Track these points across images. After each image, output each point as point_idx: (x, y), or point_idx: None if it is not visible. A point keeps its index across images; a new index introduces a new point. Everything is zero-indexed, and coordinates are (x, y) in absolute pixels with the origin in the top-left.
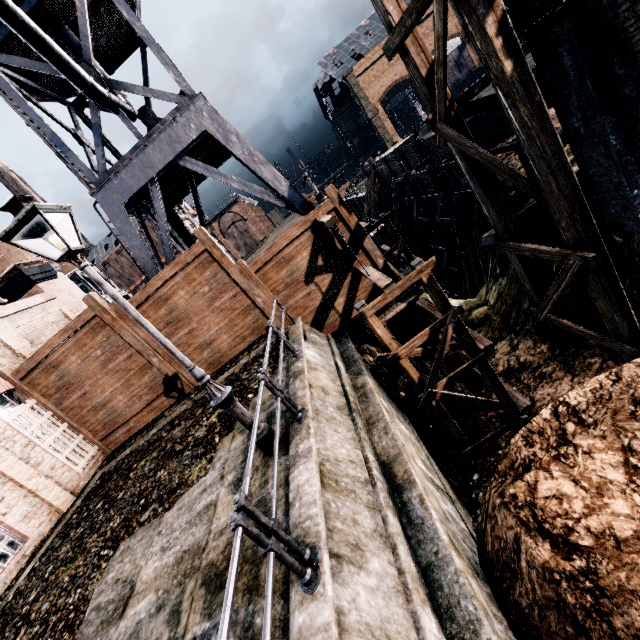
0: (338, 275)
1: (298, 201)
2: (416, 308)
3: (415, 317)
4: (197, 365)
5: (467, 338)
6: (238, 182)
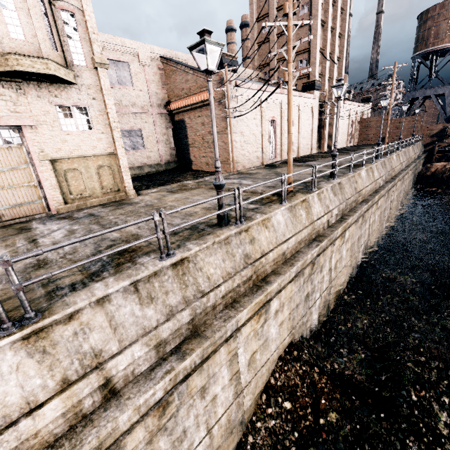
0: (439, 140)
1: (448, 120)
2: (448, 158)
3: (446, 160)
4: (391, 139)
5: (449, 161)
6: (439, 108)
